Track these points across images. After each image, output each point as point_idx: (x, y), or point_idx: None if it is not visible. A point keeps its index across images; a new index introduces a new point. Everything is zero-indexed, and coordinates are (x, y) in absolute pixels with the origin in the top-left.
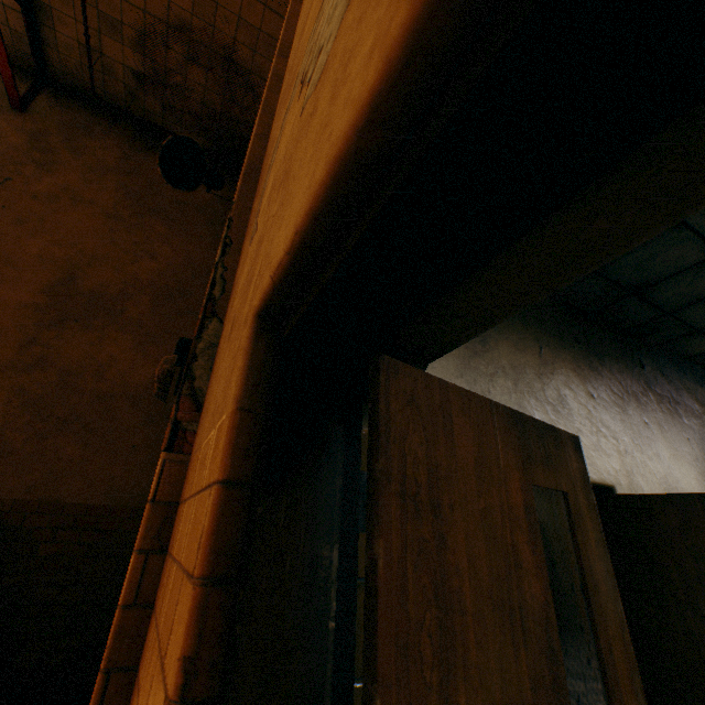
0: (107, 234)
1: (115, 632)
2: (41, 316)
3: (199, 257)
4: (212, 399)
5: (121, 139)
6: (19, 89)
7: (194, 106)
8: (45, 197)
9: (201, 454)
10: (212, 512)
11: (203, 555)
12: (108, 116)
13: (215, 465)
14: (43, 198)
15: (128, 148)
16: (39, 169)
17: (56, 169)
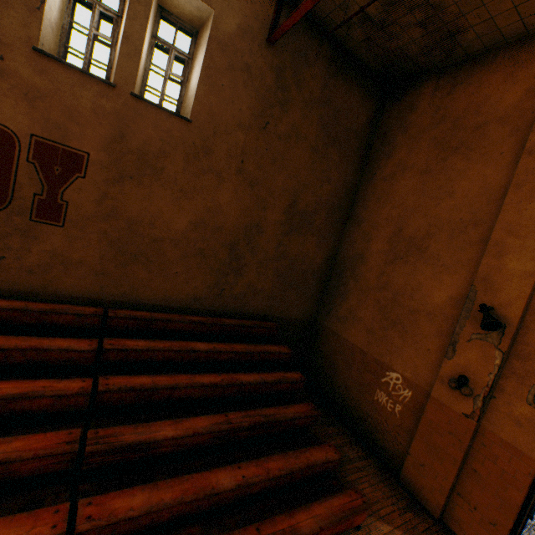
0: (310, 165)
1: (465, 449)
2: (283, 229)
3: (350, 178)
4: (504, 429)
5: (323, 64)
6: (268, 13)
7: (391, 46)
8: (284, 137)
9: (504, 442)
10: (533, 472)
11: (531, 476)
12: (318, 35)
13: (531, 465)
14: (283, 138)
15: (326, 74)
16: (280, 109)
17: (289, 107)
